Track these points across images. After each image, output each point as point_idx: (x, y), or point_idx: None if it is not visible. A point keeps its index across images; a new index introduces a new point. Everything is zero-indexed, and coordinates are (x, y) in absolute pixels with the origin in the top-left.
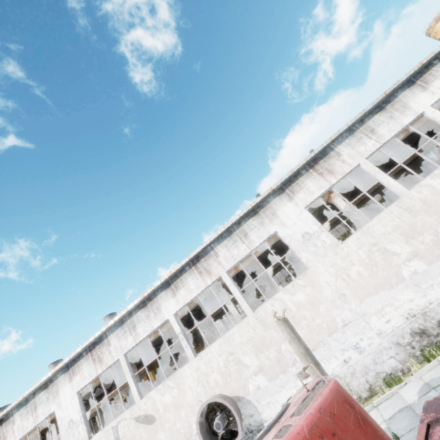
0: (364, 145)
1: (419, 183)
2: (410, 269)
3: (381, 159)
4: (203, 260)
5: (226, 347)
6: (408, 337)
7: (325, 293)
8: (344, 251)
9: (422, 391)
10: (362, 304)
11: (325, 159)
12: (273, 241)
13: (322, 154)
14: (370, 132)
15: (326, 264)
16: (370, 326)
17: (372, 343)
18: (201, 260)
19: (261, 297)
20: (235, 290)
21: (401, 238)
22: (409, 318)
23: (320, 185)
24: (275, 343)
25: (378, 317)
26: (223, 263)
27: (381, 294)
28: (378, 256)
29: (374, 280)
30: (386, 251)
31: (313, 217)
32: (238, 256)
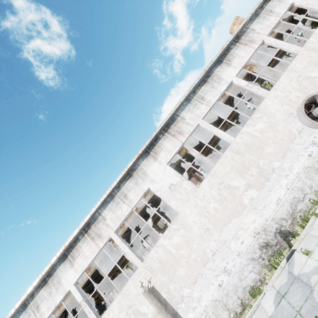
0: (199, 109)
1: (240, 132)
2: (248, 197)
3: (218, 114)
4: (93, 226)
5: (125, 302)
6: (258, 252)
7: (194, 231)
8: (201, 193)
9: (276, 301)
10: (222, 233)
11: (174, 123)
12: (152, 192)
13: (171, 120)
14: (201, 99)
15: (191, 206)
16: (231, 249)
17: (235, 264)
18: (91, 226)
19: (160, 230)
20: (124, 247)
21: (237, 174)
22: (255, 236)
23: (174, 144)
24: (164, 286)
25: (235, 241)
26: (111, 225)
27: (233, 221)
28: (225, 191)
29: (226, 211)
30: (229, 187)
31: (174, 171)
32: (122, 215)
